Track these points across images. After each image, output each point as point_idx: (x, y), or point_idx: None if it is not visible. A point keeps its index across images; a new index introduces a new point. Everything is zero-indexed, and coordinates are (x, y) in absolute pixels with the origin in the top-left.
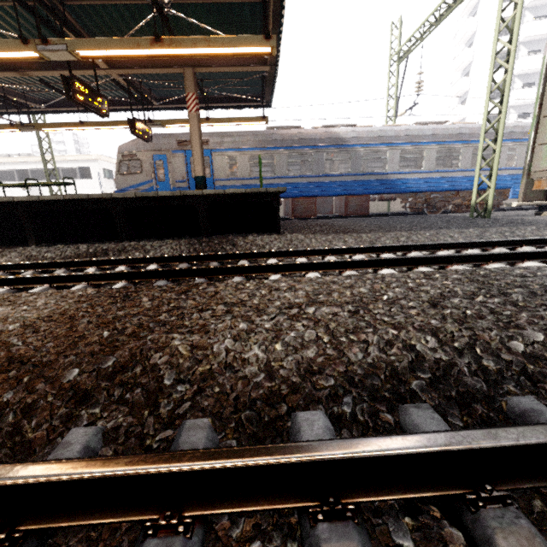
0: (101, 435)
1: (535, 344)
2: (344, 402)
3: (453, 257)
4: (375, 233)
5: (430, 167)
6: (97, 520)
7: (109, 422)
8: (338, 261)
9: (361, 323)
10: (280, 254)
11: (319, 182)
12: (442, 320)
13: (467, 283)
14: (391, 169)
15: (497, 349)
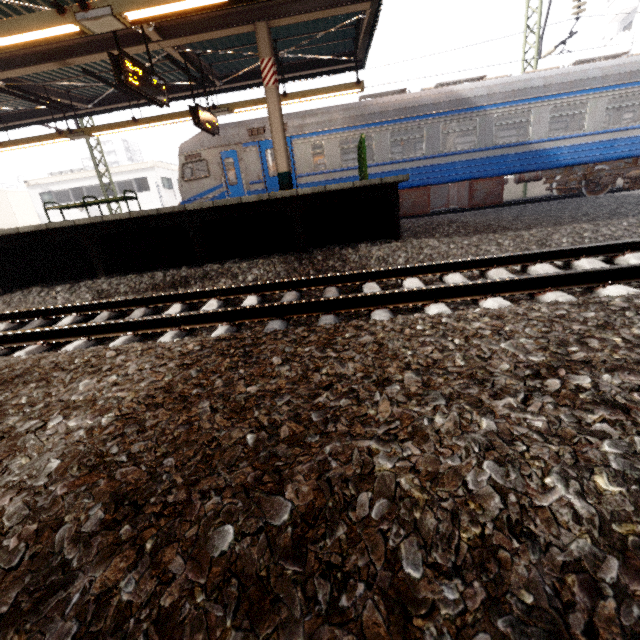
0: None
1: None
2: None
3: None
4: (541, 229)
5: (596, 127)
6: None
7: None
8: (530, 277)
9: None
10: (421, 270)
11: (433, 165)
12: None
13: None
14: (537, 136)
15: None
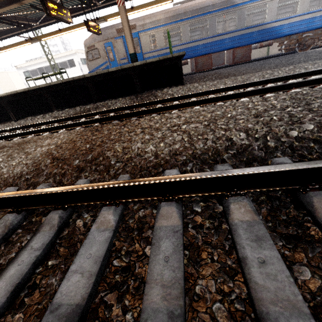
0: (89, 182)
1: (306, 131)
2: (188, 165)
3: (293, 84)
4: (247, 74)
5: (304, 10)
6: (88, 203)
7: (92, 178)
8: (212, 97)
9: (207, 130)
10: (180, 98)
11: (213, 41)
12: (255, 124)
13: (288, 100)
14: (270, 19)
15: (281, 136)
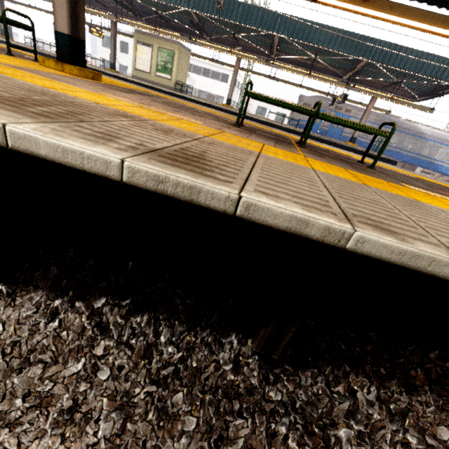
0: None
1: None
2: None
3: None
4: None
5: None
6: None
7: None
8: None
9: None
10: None
11: (395, 151)
12: None
13: None
14: (438, 158)
15: None
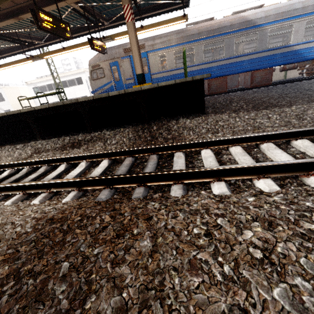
0: None
1: None
2: None
3: None
4: (299, 106)
5: None
6: None
7: None
8: (297, 162)
9: None
10: (213, 143)
11: (229, 63)
12: None
13: None
14: (296, 41)
15: None
